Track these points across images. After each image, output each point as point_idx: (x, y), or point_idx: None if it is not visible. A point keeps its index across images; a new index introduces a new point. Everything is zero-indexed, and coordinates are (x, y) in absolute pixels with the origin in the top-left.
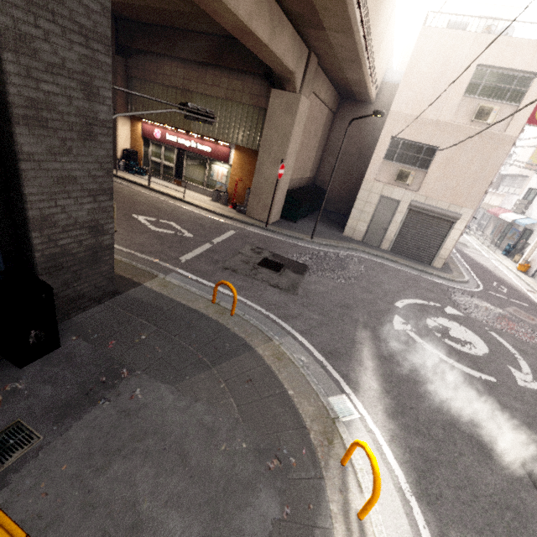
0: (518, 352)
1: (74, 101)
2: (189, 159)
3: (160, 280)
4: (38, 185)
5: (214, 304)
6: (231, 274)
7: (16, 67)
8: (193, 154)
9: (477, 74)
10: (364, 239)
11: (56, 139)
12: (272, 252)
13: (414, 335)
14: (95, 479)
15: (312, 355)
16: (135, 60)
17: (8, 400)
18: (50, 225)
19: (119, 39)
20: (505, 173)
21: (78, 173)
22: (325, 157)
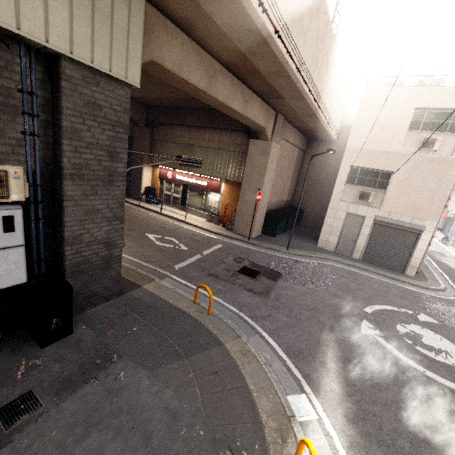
0: None
1: (102, 163)
2: (191, 191)
3: (156, 283)
4: (73, 216)
5: (195, 304)
6: (213, 280)
7: (69, 147)
8: (194, 188)
9: (417, 114)
10: (336, 250)
11: (88, 186)
12: (251, 262)
13: (383, 340)
14: (74, 447)
15: (276, 353)
16: (157, 129)
17: (28, 373)
18: (78, 242)
19: (148, 117)
20: None
21: (100, 206)
22: (299, 184)
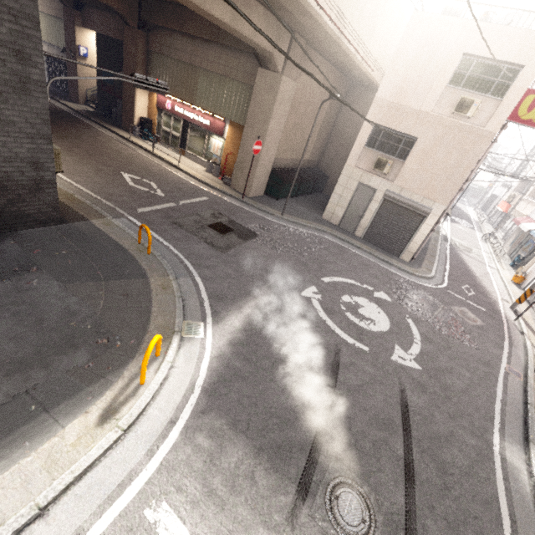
0: (421, 339)
1: (8, 64)
2: (192, 130)
3: (106, 220)
4: None
5: (139, 244)
6: (175, 228)
7: None
8: (196, 126)
9: (464, 63)
10: (340, 224)
11: None
12: (230, 219)
13: (317, 303)
14: None
15: (199, 294)
16: (154, 35)
17: None
18: None
19: (142, 14)
20: None
21: (16, 119)
22: (330, 142)
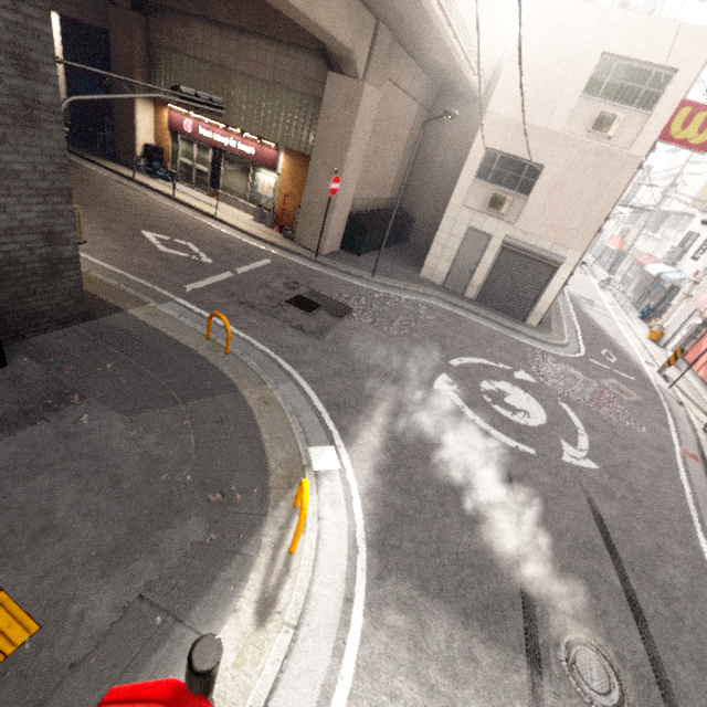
0: (584, 428)
1: (4, 79)
2: (228, 162)
3: (150, 309)
4: None
5: (208, 341)
6: (245, 310)
7: None
8: (233, 157)
9: (602, 66)
10: (445, 283)
11: None
12: (311, 290)
13: (456, 397)
14: (14, 488)
15: (312, 404)
16: (158, 21)
17: None
18: None
19: None
20: (668, 209)
21: (19, 166)
22: (414, 171)
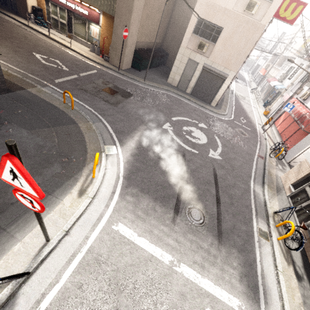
0: (221, 145)
1: None
2: (75, 18)
3: (38, 89)
4: None
5: (65, 104)
6: (83, 92)
7: None
8: (77, 15)
9: None
10: (178, 86)
11: None
12: (114, 85)
13: (171, 131)
14: None
15: (108, 131)
16: None
17: None
18: None
19: None
20: (287, 55)
21: None
22: (169, 29)
